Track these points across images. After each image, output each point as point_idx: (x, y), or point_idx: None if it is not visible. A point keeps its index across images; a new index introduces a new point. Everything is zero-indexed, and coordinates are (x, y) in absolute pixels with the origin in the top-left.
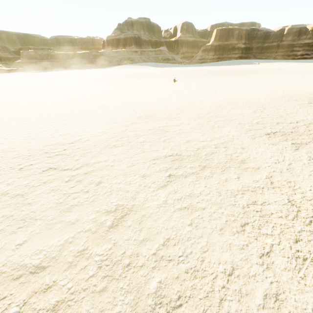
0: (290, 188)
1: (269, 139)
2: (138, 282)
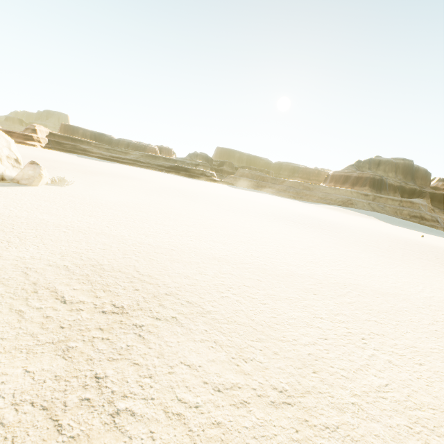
0: None
1: None
2: None
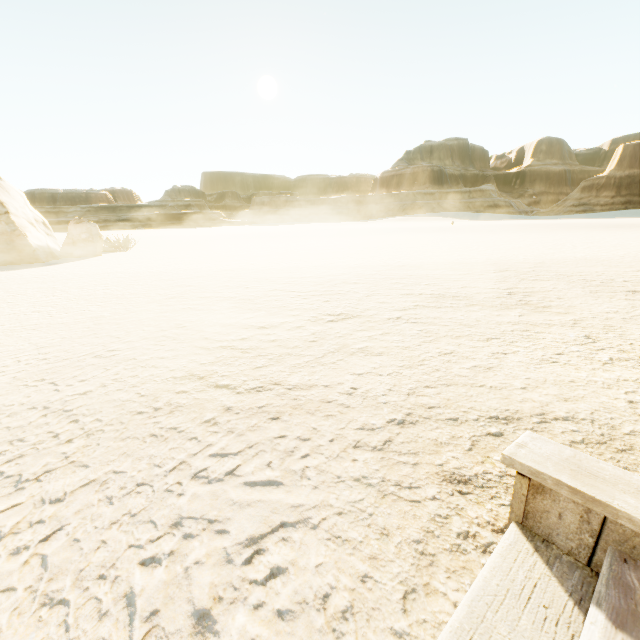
0: (603, 329)
1: (627, 295)
2: (345, 343)
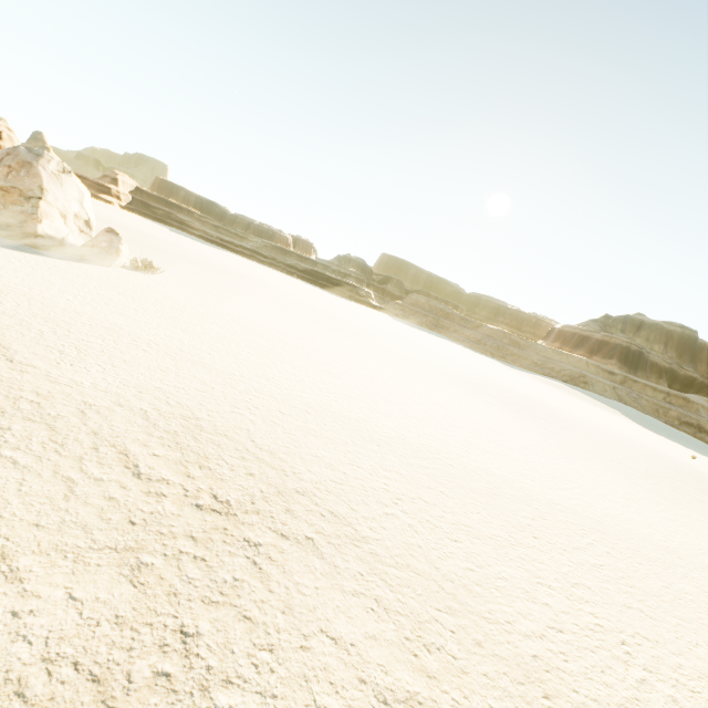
0: None
1: None
2: None
